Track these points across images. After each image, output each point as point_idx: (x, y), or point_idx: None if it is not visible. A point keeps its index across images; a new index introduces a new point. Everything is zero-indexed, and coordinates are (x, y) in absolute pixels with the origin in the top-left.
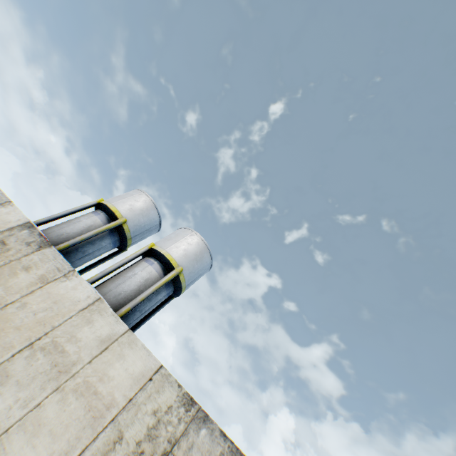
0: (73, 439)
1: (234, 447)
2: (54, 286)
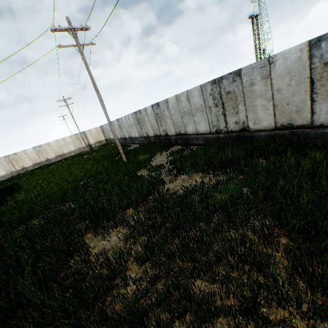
0: (3, 169)
1: (15, 153)
2: None
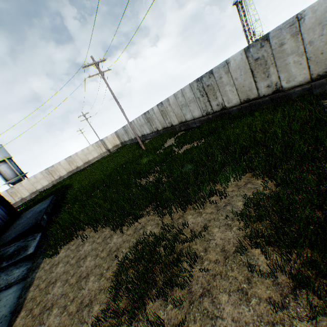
0: (45, 180)
1: (52, 166)
2: (24, 184)
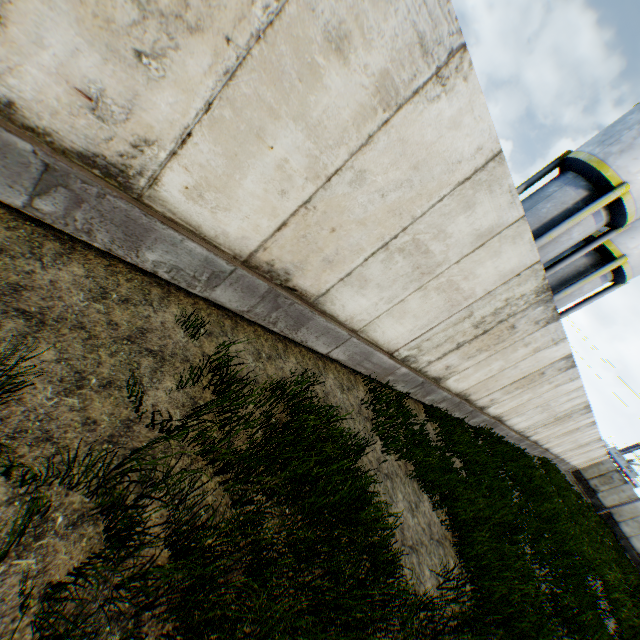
0: (568, 447)
1: (600, 440)
2: (585, 432)
